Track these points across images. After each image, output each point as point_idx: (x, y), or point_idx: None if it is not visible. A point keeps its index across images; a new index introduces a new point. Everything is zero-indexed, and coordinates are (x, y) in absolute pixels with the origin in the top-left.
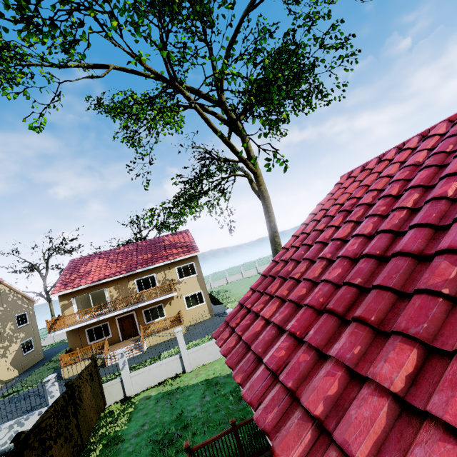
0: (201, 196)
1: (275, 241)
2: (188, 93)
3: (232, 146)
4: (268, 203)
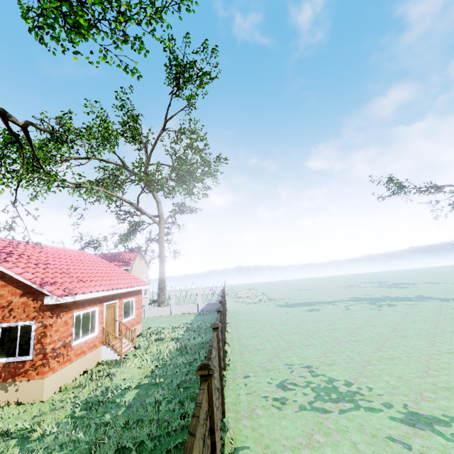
0: (134, 233)
1: (160, 271)
2: (98, 188)
3: (140, 209)
4: (161, 246)
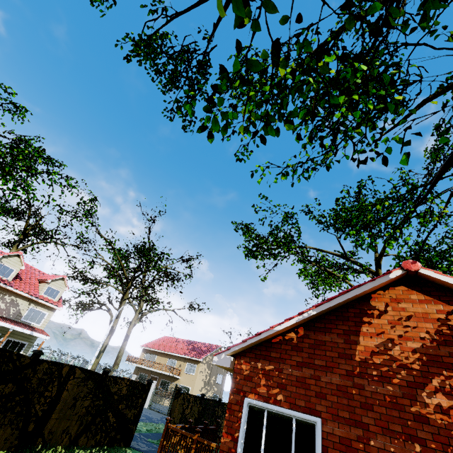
0: None
1: None
2: (338, 274)
3: None
4: None
